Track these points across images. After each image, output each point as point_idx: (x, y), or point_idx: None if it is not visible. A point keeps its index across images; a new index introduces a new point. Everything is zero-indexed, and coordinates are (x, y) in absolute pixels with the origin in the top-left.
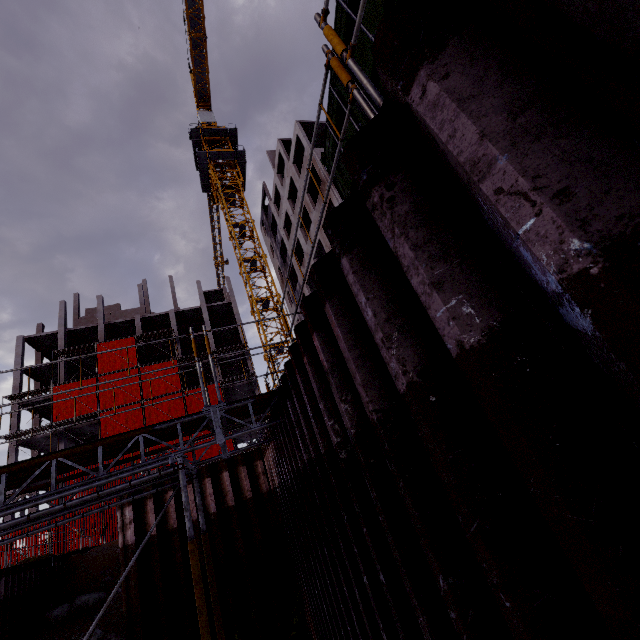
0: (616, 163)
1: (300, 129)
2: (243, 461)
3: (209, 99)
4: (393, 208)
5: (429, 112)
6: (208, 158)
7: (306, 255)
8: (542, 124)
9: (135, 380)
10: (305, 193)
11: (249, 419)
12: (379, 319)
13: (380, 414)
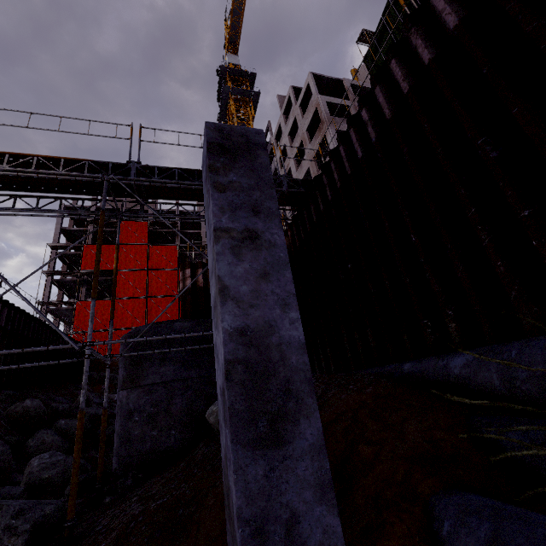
0: (465, 6)
1: (312, 79)
2: None
3: (238, 45)
4: (418, 32)
5: (435, 1)
6: (230, 92)
7: None
8: (456, 1)
9: (144, 253)
10: (305, 130)
11: None
12: (403, 74)
13: (393, 114)
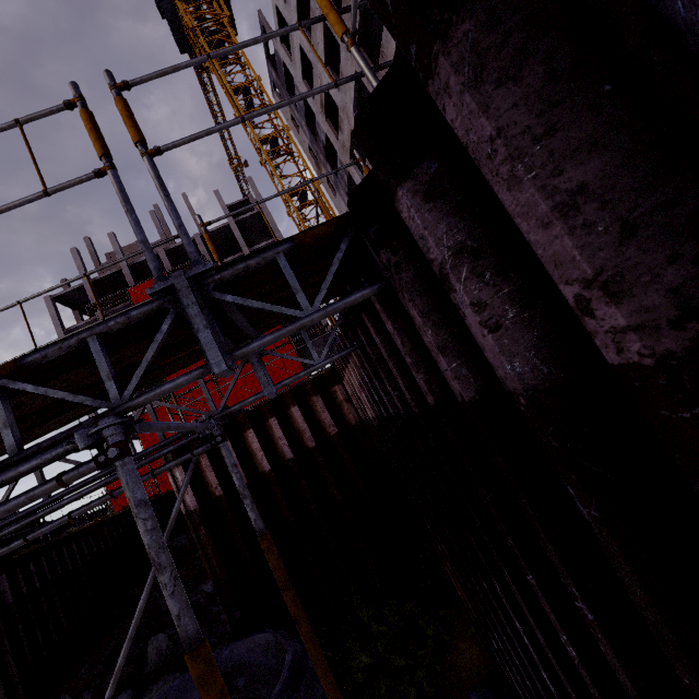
0: None
1: None
2: (314, 389)
3: None
4: None
5: None
6: None
7: (342, 111)
8: None
9: None
10: None
11: (315, 342)
12: None
13: None
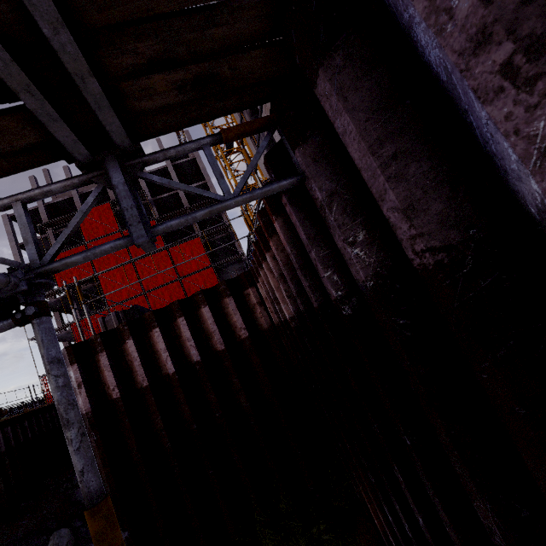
0: None
1: None
2: (227, 291)
3: None
4: None
5: None
6: None
7: None
8: None
9: None
10: None
11: (233, 268)
12: None
13: None
